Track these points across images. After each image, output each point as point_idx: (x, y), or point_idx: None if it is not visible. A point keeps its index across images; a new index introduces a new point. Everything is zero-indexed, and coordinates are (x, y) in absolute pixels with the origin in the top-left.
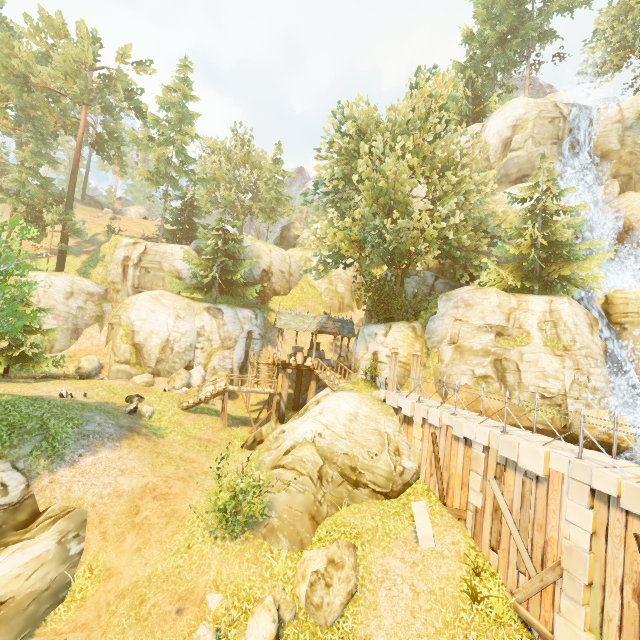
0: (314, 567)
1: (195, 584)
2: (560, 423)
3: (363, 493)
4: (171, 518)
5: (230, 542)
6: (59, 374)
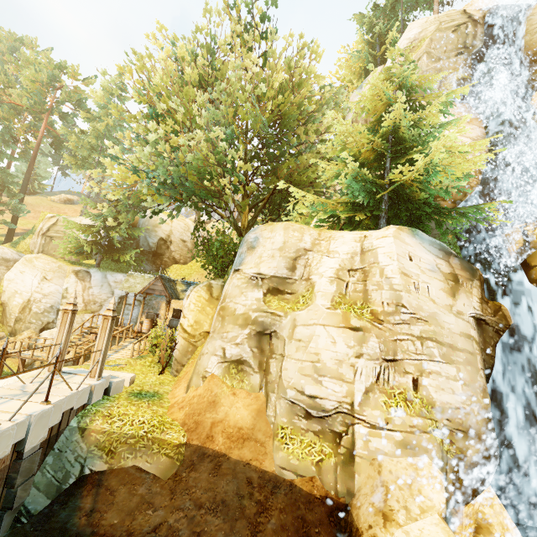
0: None
1: None
2: (334, 479)
3: None
4: None
5: None
6: None
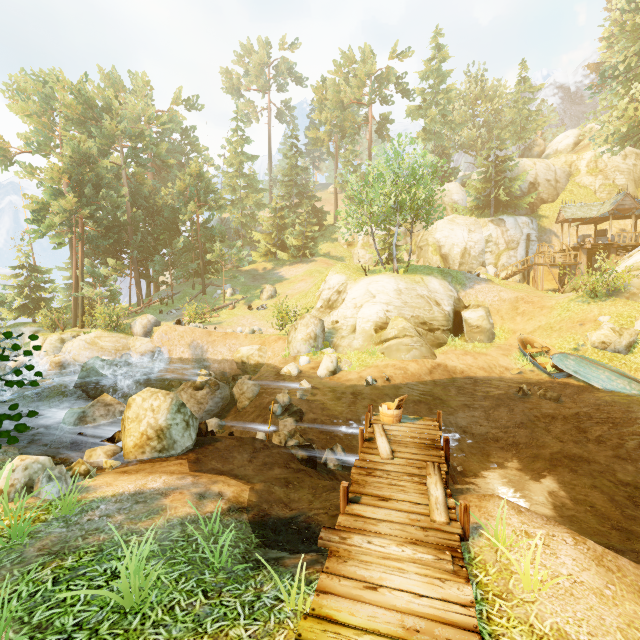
0: None
1: (585, 317)
2: None
3: None
4: (542, 308)
5: (601, 302)
6: None
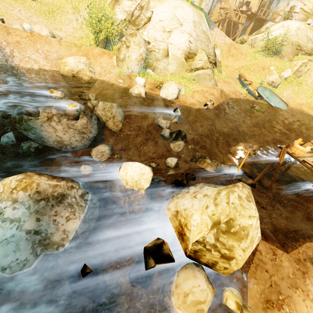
0: (303, 61)
1: (264, 65)
2: None
3: (302, 53)
4: (242, 54)
5: (271, 58)
6: None
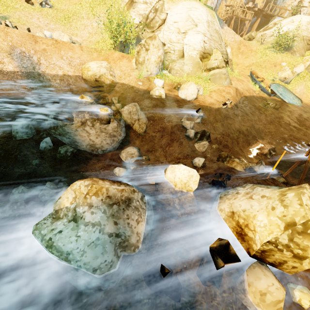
0: None
1: (276, 62)
2: None
3: None
4: (251, 51)
5: (282, 54)
6: None
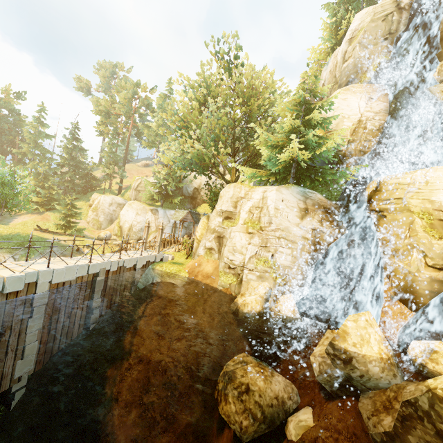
0: None
1: None
2: (235, 289)
3: None
4: None
5: None
6: (90, 237)
